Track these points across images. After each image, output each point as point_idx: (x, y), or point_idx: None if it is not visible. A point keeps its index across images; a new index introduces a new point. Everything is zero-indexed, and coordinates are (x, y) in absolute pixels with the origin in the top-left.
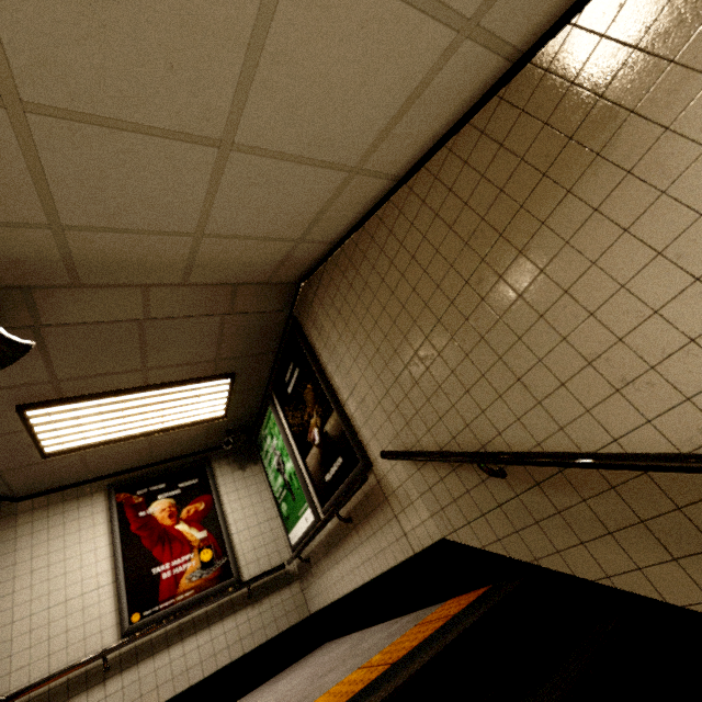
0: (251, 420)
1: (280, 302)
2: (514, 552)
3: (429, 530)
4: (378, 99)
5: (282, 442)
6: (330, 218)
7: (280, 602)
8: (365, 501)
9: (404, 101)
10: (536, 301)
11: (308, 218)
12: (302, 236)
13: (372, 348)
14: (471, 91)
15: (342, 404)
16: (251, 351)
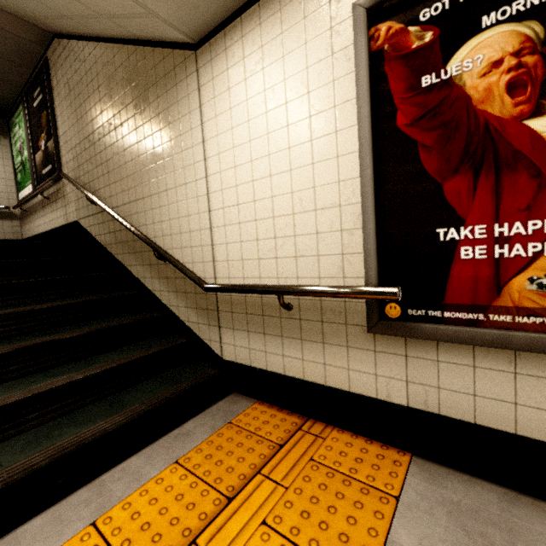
0: (7, 105)
1: (36, 38)
2: (92, 232)
3: (74, 216)
4: (65, 5)
5: (25, 135)
6: (63, 23)
7: (1, 226)
8: (57, 193)
9: (83, 14)
10: (119, 148)
11: (43, 14)
12: (43, 17)
13: (76, 118)
14: (125, 34)
15: (58, 137)
16: (7, 57)
